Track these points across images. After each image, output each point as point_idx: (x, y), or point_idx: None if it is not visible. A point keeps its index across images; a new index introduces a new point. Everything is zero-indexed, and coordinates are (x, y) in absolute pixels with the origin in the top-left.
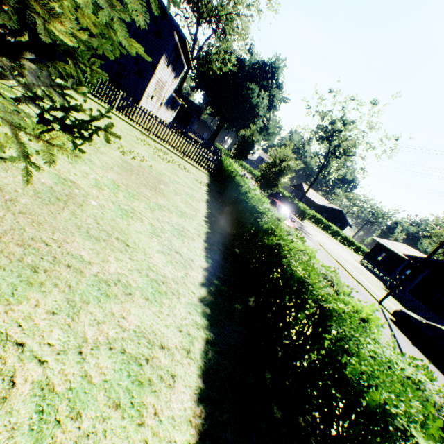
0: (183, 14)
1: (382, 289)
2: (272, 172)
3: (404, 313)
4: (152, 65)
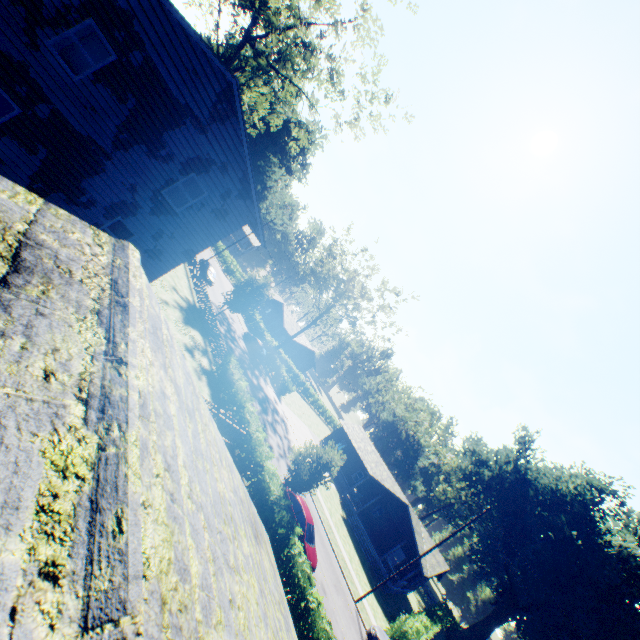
0: (220, 2)
1: (343, 524)
2: (310, 468)
3: (379, 639)
4: (187, 250)
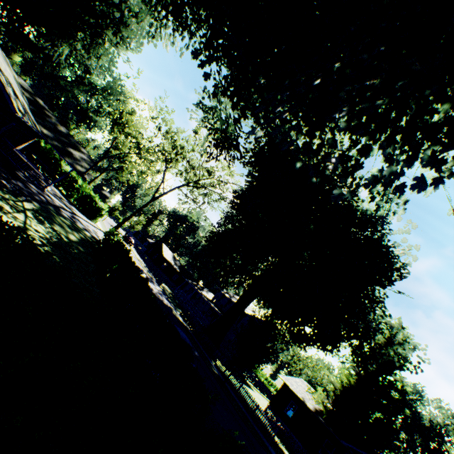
0: None
1: None
2: None
3: None
4: None
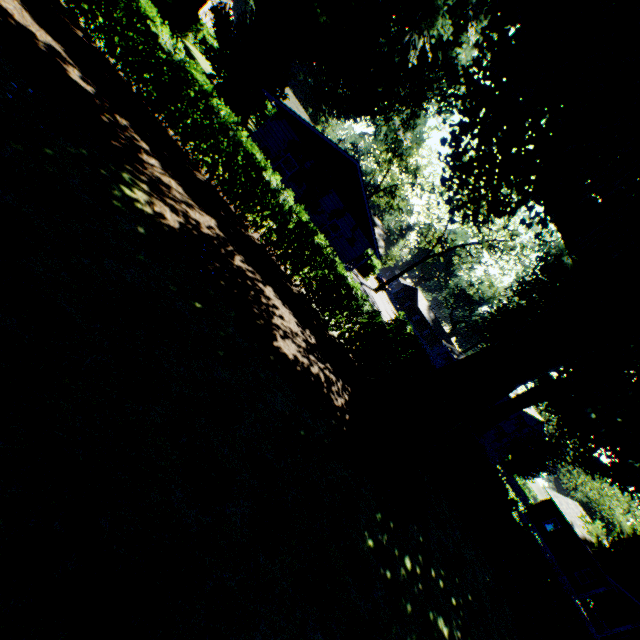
0: None
1: None
2: None
3: None
4: None
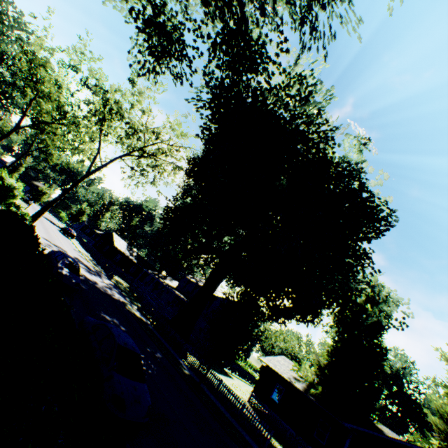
0: None
1: None
2: None
3: None
4: None
